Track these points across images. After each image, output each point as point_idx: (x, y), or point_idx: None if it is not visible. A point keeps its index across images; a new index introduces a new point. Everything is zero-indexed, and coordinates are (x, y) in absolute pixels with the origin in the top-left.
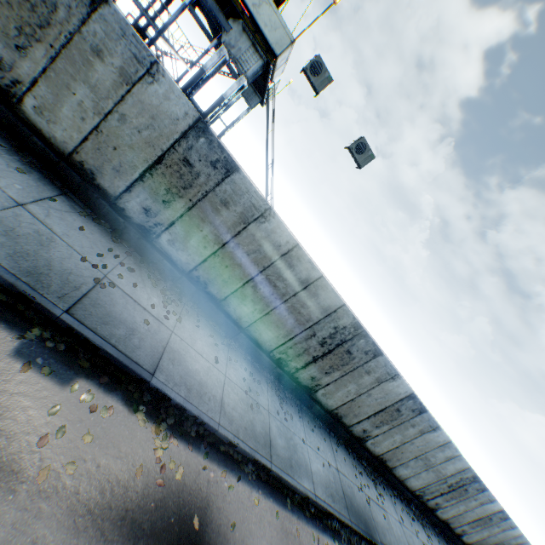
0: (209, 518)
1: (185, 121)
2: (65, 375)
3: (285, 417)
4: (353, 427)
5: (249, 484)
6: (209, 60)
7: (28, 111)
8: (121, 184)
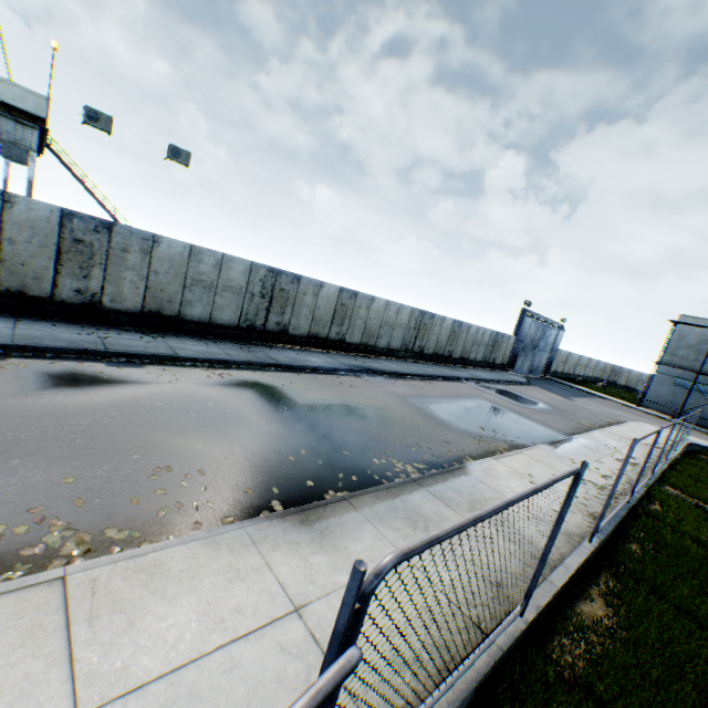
0: (258, 380)
1: (55, 216)
2: (138, 366)
3: (277, 351)
4: (330, 337)
5: (273, 372)
6: None
7: None
8: (48, 286)
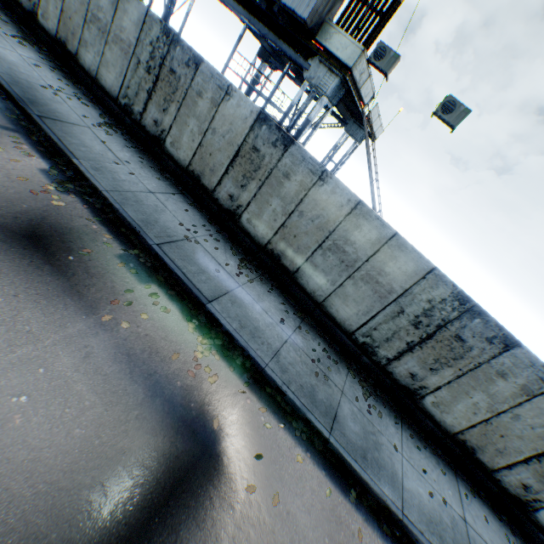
0: (232, 430)
1: (251, 118)
2: (144, 278)
3: (368, 409)
4: (501, 475)
5: (294, 439)
6: (295, 97)
7: (167, 147)
8: (215, 180)
